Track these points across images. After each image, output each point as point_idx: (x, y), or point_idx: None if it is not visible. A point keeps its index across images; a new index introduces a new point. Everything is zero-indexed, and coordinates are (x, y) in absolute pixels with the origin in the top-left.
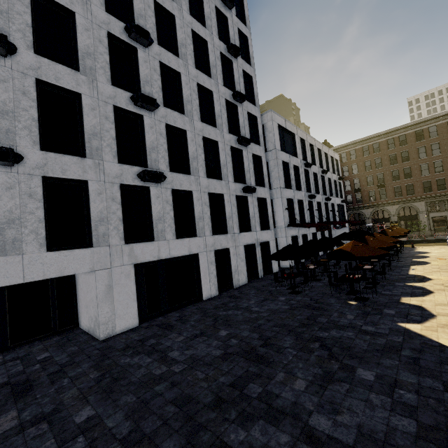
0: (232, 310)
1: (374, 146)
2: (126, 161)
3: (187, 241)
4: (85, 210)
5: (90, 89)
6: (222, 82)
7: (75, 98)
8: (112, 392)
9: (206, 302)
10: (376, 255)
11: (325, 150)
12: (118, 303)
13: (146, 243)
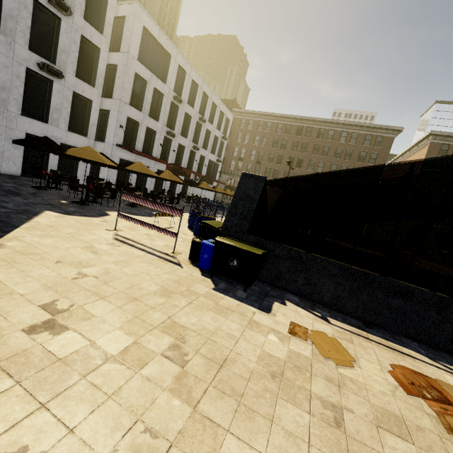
0: None
1: (268, 125)
2: None
3: None
4: None
5: None
6: None
7: None
8: None
9: None
10: (83, 158)
11: (216, 100)
12: None
13: None
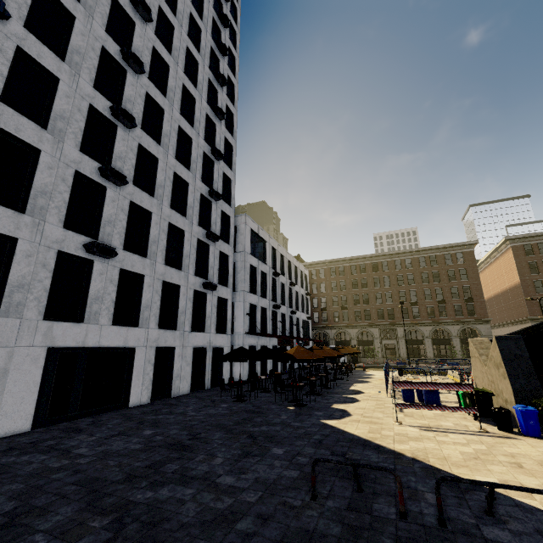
0: (164, 415)
1: (340, 269)
2: (73, 228)
3: (125, 331)
4: (1, 271)
5: (53, 149)
6: (200, 177)
7: (31, 152)
8: None
9: (133, 409)
10: (313, 358)
11: (296, 263)
12: (10, 395)
13: (72, 323)
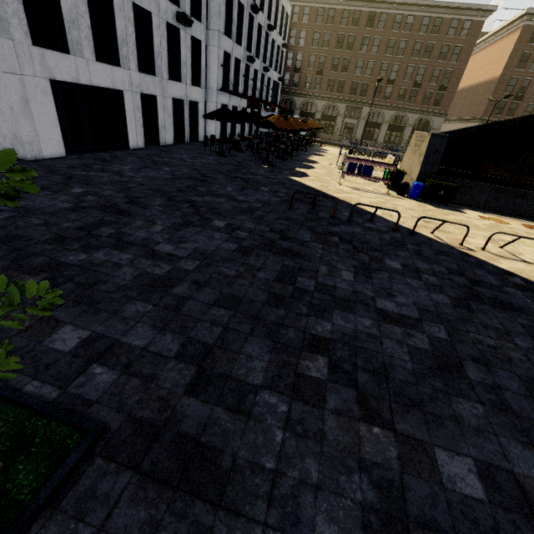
0: (167, 159)
1: (330, 13)
2: None
3: (110, 70)
4: None
5: None
6: None
7: None
8: (90, 184)
9: (135, 151)
10: (290, 129)
11: None
12: (40, 124)
13: (60, 54)
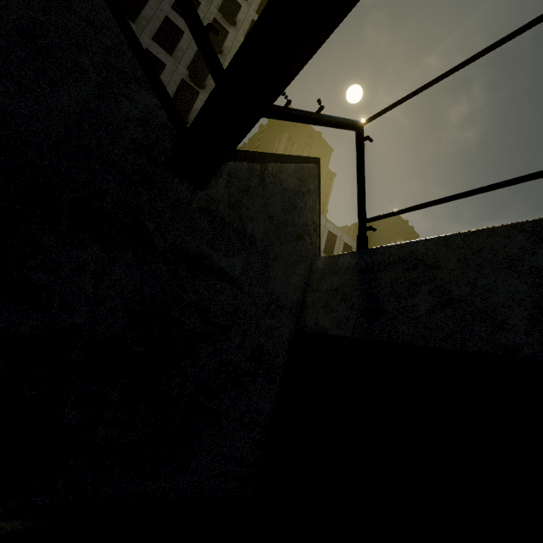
0: None
1: None
2: None
3: None
4: None
5: None
6: None
7: None
8: None
9: None
10: None
11: (349, 241)
12: None
13: None
